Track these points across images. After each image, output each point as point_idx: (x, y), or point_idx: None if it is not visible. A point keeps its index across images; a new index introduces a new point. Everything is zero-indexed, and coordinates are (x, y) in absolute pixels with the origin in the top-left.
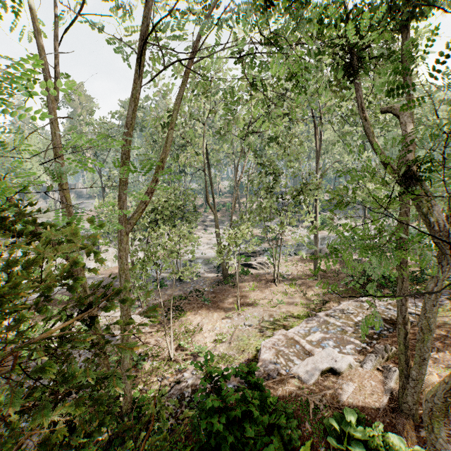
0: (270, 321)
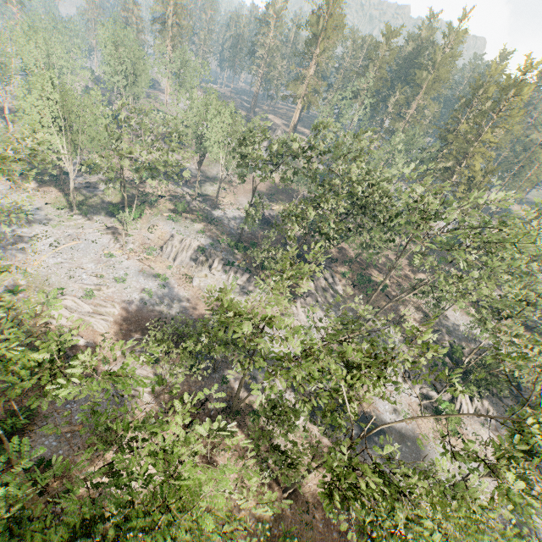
0: None
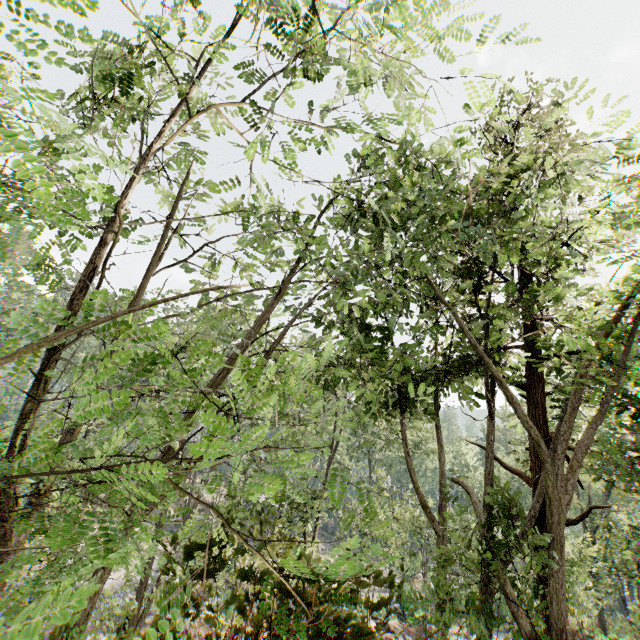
0: None
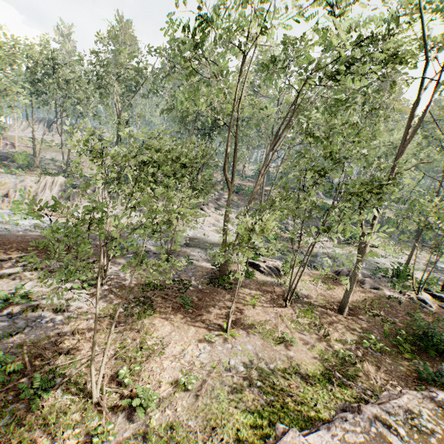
0: (268, 370)
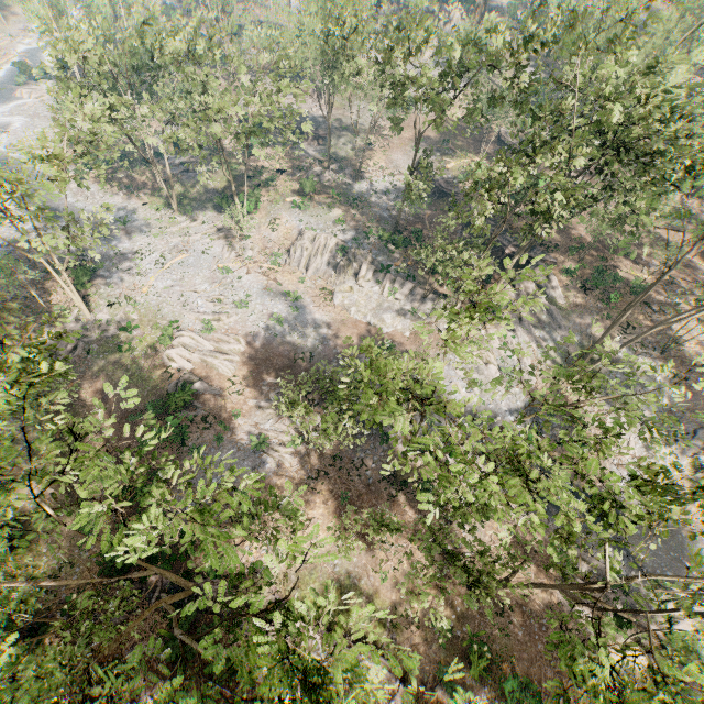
0: (351, 581)
